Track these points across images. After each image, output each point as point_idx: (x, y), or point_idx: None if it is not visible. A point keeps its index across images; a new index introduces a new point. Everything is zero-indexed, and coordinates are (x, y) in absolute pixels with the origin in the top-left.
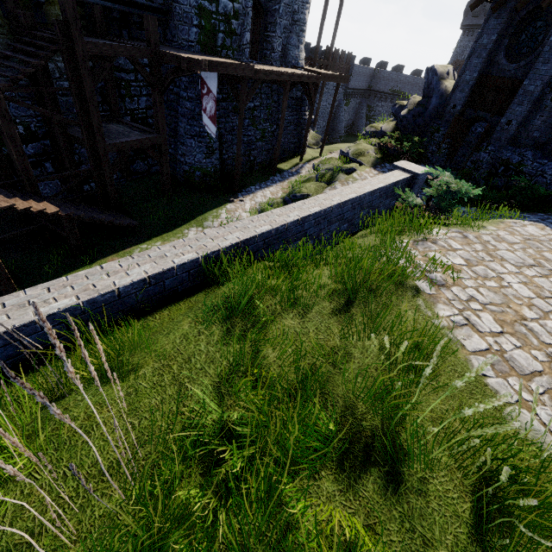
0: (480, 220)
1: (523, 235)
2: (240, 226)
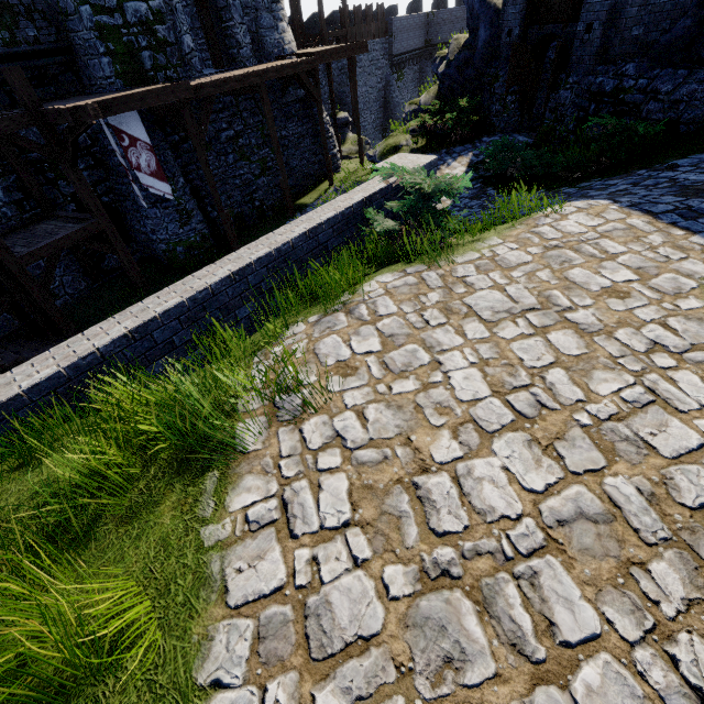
0: (519, 218)
1: (548, 239)
2: (1, 383)
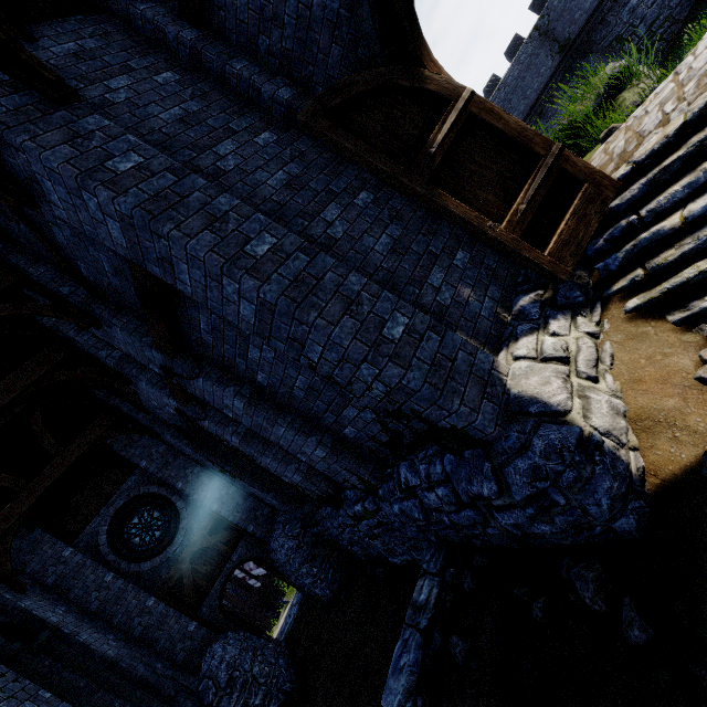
0: None
1: None
2: None
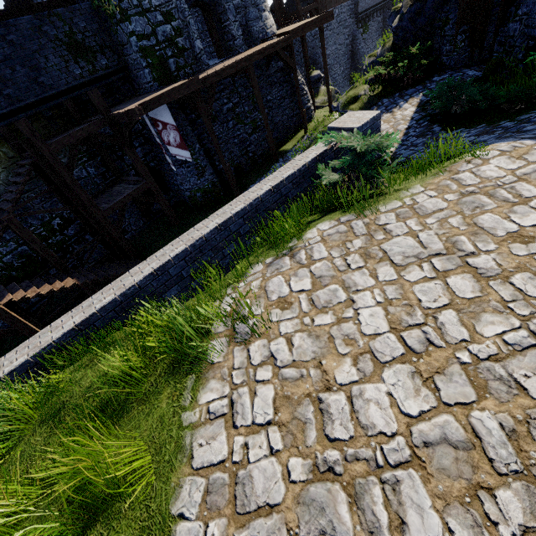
0: (451, 159)
1: (466, 186)
2: (86, 304)
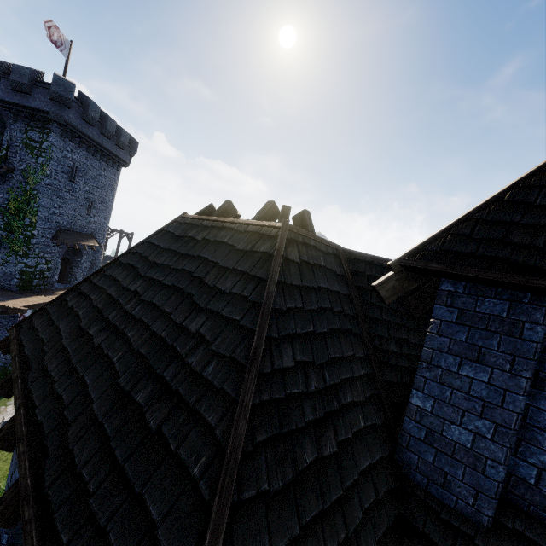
0: None
1: None
2: None
